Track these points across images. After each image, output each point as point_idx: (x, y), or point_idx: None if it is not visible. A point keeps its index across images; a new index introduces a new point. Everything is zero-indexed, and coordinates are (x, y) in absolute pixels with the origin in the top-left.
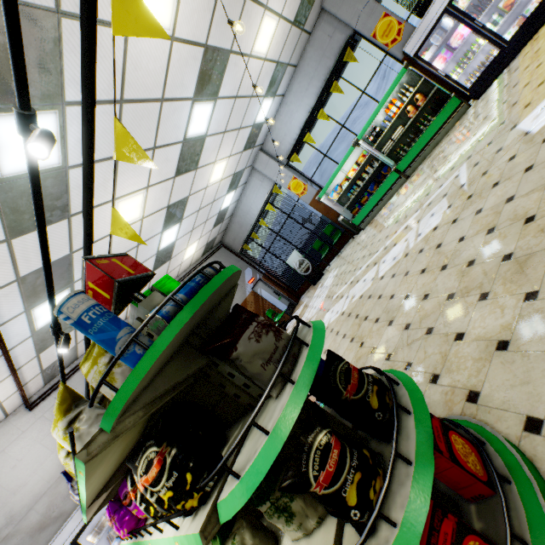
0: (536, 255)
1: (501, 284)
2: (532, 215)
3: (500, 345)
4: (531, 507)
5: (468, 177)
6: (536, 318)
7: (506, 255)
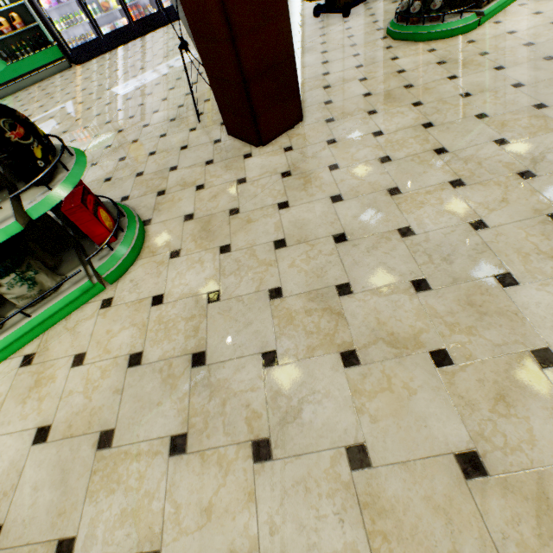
0: (125, 144)
1: (106, 158)
2: (123, 129)
3: (107, 180)
4: (127, 209)
5: (76, 109)
6: (126, 166)
7: (108, 146)
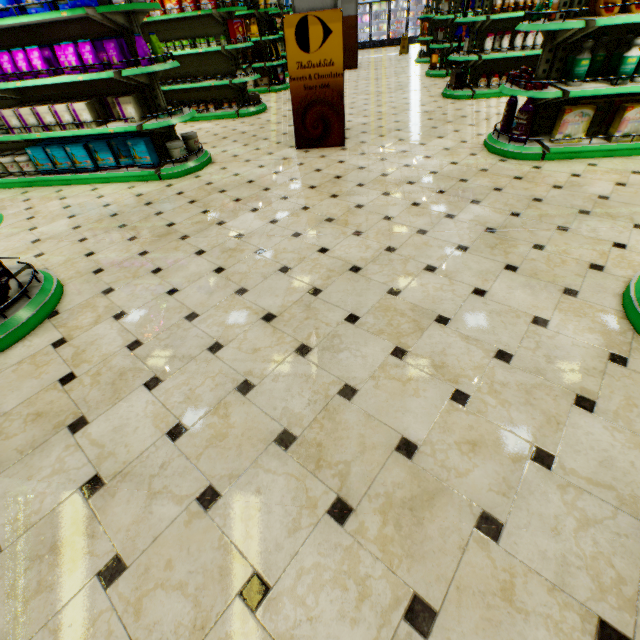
0: None
1: None
2: None
3: None
4: None
5: None
6: None
7: None
